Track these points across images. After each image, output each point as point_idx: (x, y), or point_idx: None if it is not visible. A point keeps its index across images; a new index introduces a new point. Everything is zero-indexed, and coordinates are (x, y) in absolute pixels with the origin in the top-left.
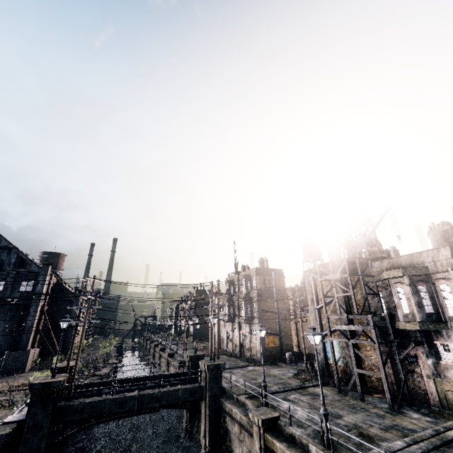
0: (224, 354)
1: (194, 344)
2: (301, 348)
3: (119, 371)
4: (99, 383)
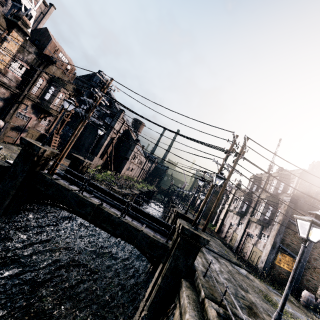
0: (219, 239)
1: None
2: None
3: (143, 205)
4: (97, 186)
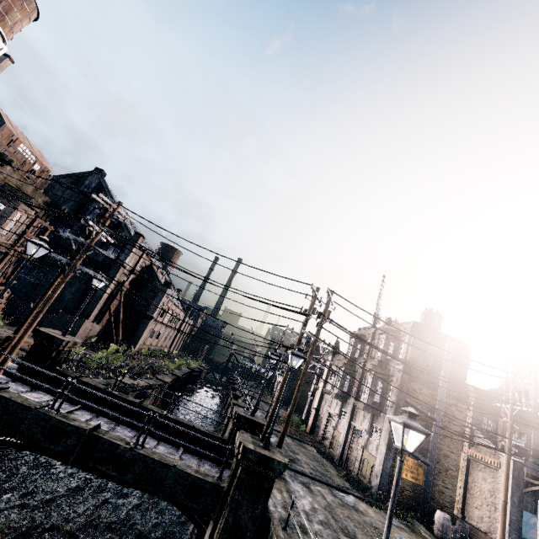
0: (313, 445)
1: (281, 411)
2: (467, 513)
3: (181, 399)
4: (88, 386)
